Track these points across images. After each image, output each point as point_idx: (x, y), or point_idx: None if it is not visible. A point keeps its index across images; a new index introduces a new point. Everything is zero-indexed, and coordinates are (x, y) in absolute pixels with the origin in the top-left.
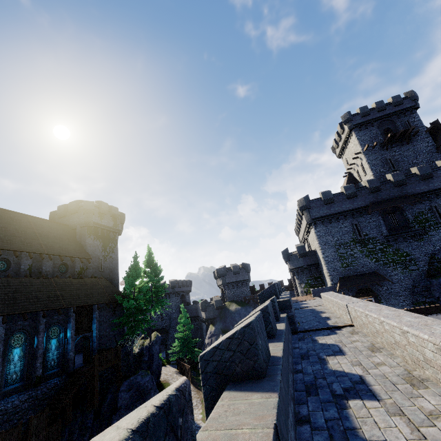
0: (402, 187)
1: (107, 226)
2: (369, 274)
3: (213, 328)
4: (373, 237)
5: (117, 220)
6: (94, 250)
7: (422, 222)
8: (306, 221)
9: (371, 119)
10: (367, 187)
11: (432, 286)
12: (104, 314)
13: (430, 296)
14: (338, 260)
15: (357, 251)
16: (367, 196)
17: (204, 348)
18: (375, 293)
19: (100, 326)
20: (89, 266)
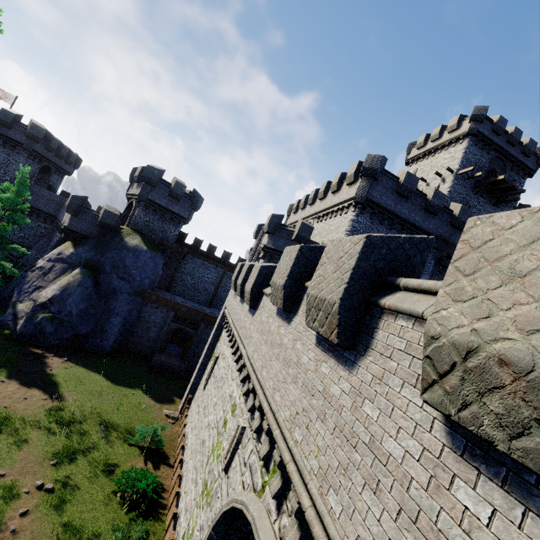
0: None
1: None
2: None
3: (70, 249)
4: None
5: None
6: None
7: None
8: (356, 195)
9: (496, 143)
10: (453, 214)
11: None
12: None
13: None
14: None
15: None
16: (444, 225)
17: (27, 270)
18: None
19: None
20: None
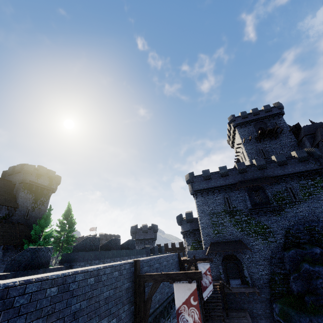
0: (264, 170)
1: (42, 184)
2: (235, 242)
3: None
4: (240, 209)
5: (53, 180)
6: (24, 201)
7: (279, 200)
8: (190, 192)
9: (249, 120)
10: (237, 169)
11: (284, 259)
12: (10, 254)
13: (284, 268)
14: (211, 226)
15: (227, 221)
16: (236, 176)
17: None
18: (212, 258)
19: (2, 264)
20: (15, 213)
